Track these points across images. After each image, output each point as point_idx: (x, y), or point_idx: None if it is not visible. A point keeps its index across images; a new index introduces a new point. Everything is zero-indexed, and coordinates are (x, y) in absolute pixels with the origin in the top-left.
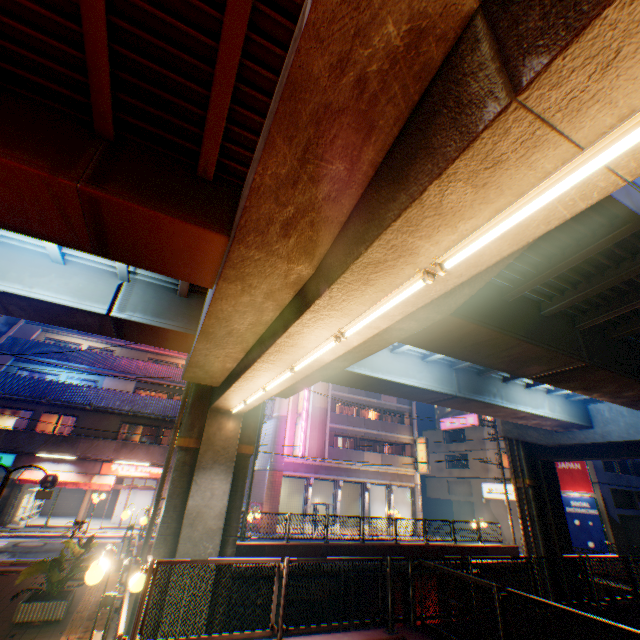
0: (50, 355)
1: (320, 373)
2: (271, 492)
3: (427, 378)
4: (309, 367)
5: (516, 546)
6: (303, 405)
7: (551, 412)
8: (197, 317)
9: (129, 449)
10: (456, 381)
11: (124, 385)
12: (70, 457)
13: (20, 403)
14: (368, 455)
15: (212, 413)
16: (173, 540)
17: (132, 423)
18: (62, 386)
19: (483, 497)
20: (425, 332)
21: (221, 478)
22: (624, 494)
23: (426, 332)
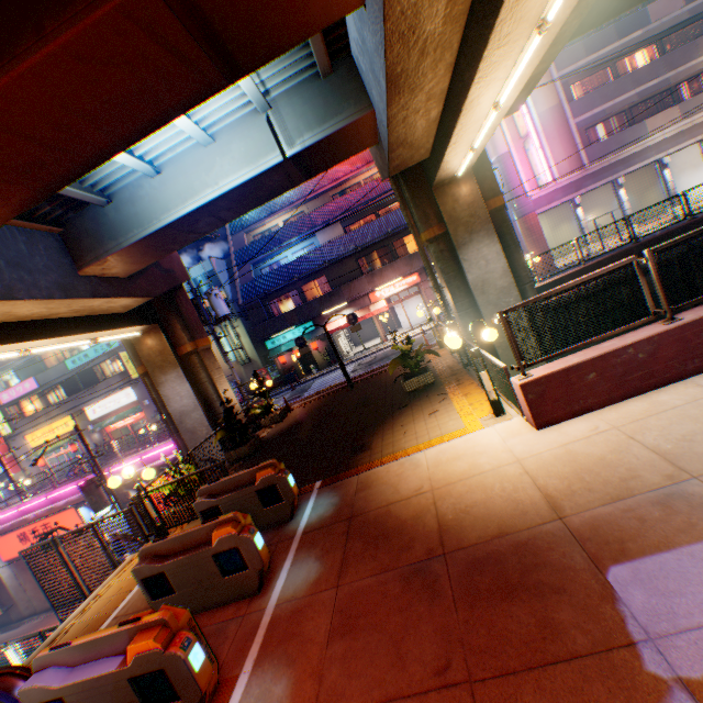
0: (267, 248)
1: (572, 16)
2: (531, 239)
3: None
4: None
5: None
6: (524, 124)
7: None
8: (359, 89)
9: (378, 277)
10: None
11: (333, 234)
12: (343, 305)
13: (283, 291)
14: (652, 124)
15: (437, 193)
16: (472, 312)
17: (364, 258)
18: (295, 264)
19: None
20: None
21: (485, 245)
22: None
23: None
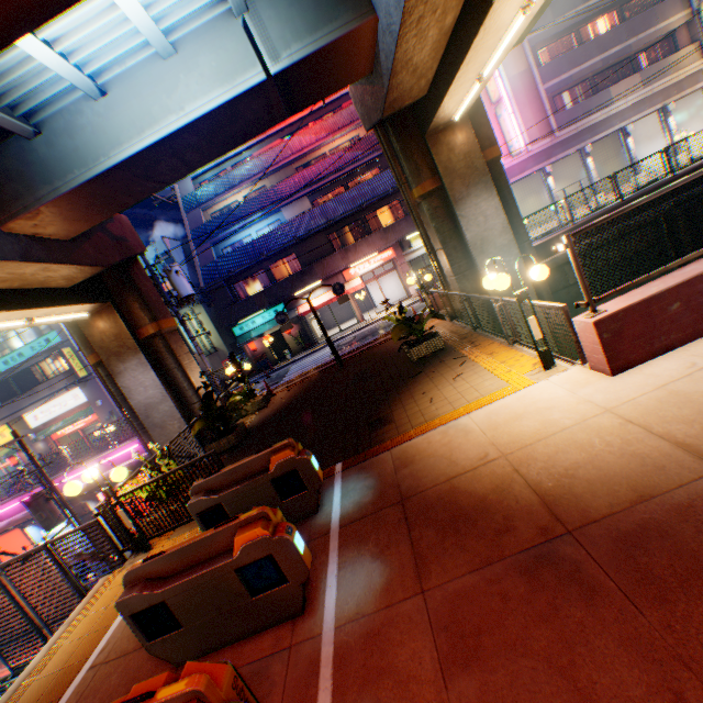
0: (229, 226)
1: None
2: None
3: None
4: None
5: None
6: (496, 87)
7: None
8: None
9: (352, 253)
10: None
11: (300, 209)
12: (316, 284)
13: (249, 272)
14: (616, 91)
15: (431, 142)
16: (470, 274)
17: (335, 234)
18: (262, 241)
19: None
20: None
21: (484, 199)
22: None
23: None
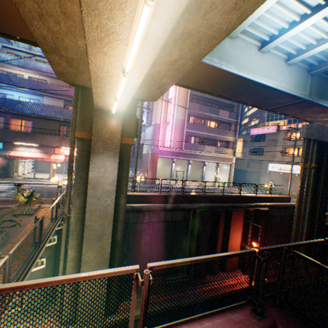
0: (1, 81)
1: (190, 54)
2: (152, 165)
3: (286, 81)
4: None
5: (289, 197)
6: (170, 118)
7: None
8: None
9: (67, 141)
10: (309, 87)
11: (57, 103)
12: (34, 145)
13: None
14: (207, 148)
15: (97, 113)
16: (83, 196)
17: (67, 127)
18: (14, 102)
19: (267, 170)
20: None
21: (110, 160)
22: None
23: None
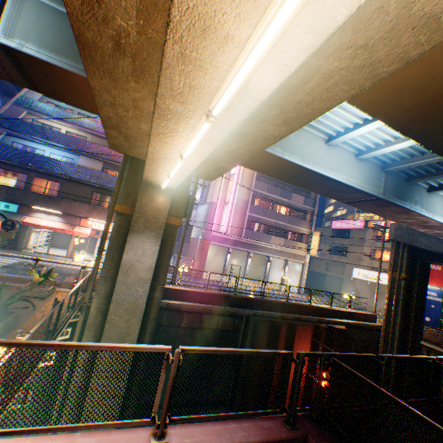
0: (34, 133)
1: (248, 147)
2: (200, 254)
3: (356, 177)
4: (234, 115)
5: (375, 315)
6: (230, 196)
7: None
8: None
9: (98, 212)
10: (383, 184)
11: (94, 165)
12: (57, 212)
13: (15, 168)
14: (274, 239)
15: (144, 187)
16: (112, 282)
17: (101, 194)
18: (44, 159)
19: (351, 277)
20: (416, 86)
21: (151, 242)
22: None
23: (417, 86)
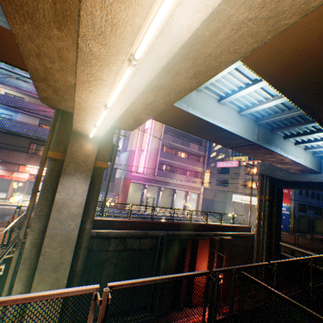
0: None
1: (162, 100)
2: (123, 190)
3: (239, 127)
4: (154, 60)
5: (250, 227)
6: (145, 145)
7: (304, 162)
8: None
9: (35, 159)
10: (257, 133)
11: (31, 121)
12: None
13: None
14: (178, 176)
15: (74, 136)
16: (45, 219)
17: (38, 145)
18: None
19: (232, 201)
20: (294, 50)
21: (81, 182)
22: (302, 206)
23: (296, 50)
